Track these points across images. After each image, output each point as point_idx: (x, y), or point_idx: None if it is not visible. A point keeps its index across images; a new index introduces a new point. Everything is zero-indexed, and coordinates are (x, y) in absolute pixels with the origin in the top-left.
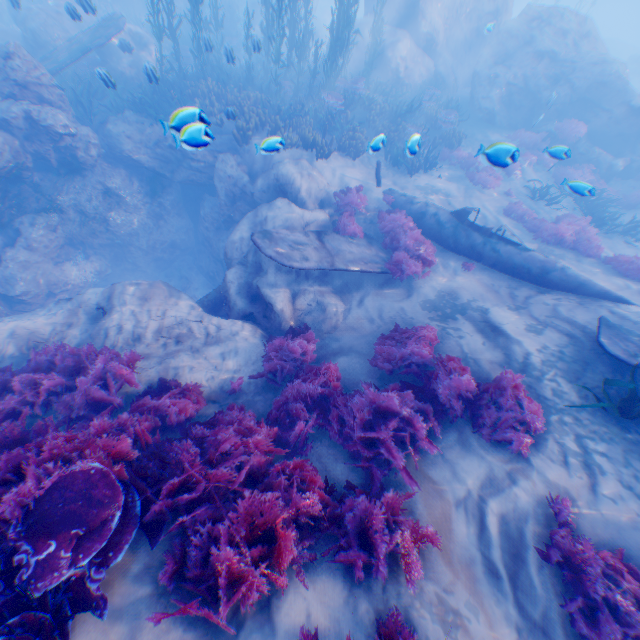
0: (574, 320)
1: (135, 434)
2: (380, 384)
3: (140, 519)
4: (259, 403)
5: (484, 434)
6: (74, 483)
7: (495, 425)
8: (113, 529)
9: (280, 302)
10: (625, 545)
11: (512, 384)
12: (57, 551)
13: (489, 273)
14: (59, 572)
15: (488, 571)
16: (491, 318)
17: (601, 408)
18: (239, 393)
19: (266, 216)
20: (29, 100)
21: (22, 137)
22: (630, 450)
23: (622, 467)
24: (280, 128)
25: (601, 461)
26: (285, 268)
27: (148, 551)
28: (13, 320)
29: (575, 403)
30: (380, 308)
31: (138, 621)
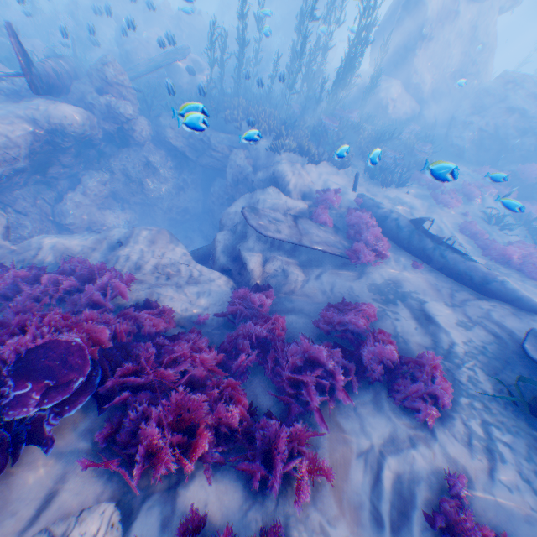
0: (504, 325)
1: (114, 330)
2: (317, 342)
3: (97, 389)
4: (216, 335)
5: (396, 399)
6: (58, 347)
7: (407, 393)
8: (74, 388)
9: (253, 263)
10: (513, 533)
11: (431, 363)
12: (31, 391)
13: (434, 274)
14: (27, 408)
15: (373, 518)
16: (427, 309)
17: (513, 403)
18: (203, 325)
19: (258, 198)
20: (112, 94)
21: (100, 117)
22: (535, 447)
23: (524, 460)
24: (284, 136)
25: (504, 450)
26: (263, 239)
27: (96, 417)
28: (57, 238)
29: (489, 394)
30: (333, 283)
31: (71, 464)
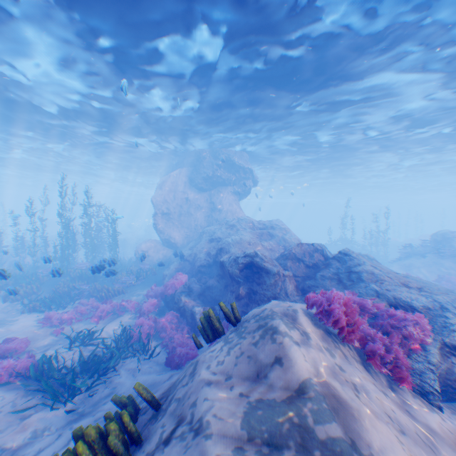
0: None
1: None
2: None
3: None
4: None
5: None
6: None
7: None
8: None
9: None
10: None
11: None
12: None
13: None
14: None
15: None
16: None
17: None
18: None
19: None
20: None
21: None
22: None
23: None
24: None
25: None
26: None
27: None
28: None
29: None
30: None
31: None
